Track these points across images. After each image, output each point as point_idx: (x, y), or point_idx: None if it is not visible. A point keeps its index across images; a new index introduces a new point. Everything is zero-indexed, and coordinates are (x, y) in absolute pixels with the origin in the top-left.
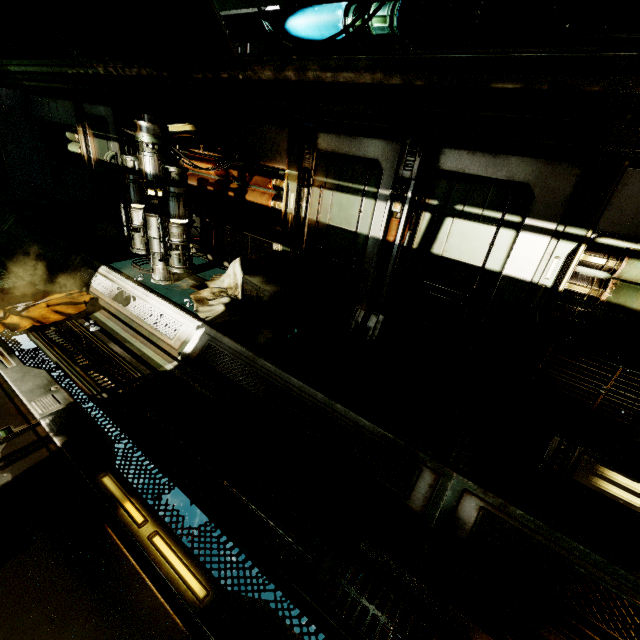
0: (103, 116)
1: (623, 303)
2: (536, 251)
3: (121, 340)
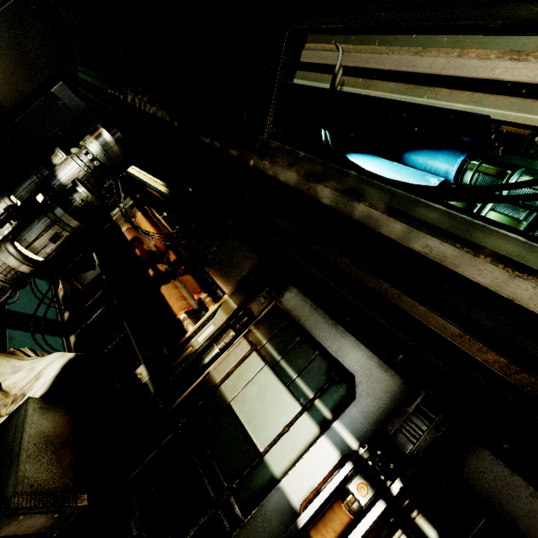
0: None
1: None
2: None
3: None
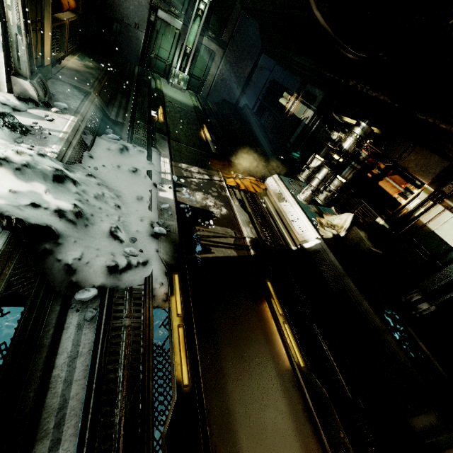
0: (316, 95)
1: None
2: None
3: (274, 219)
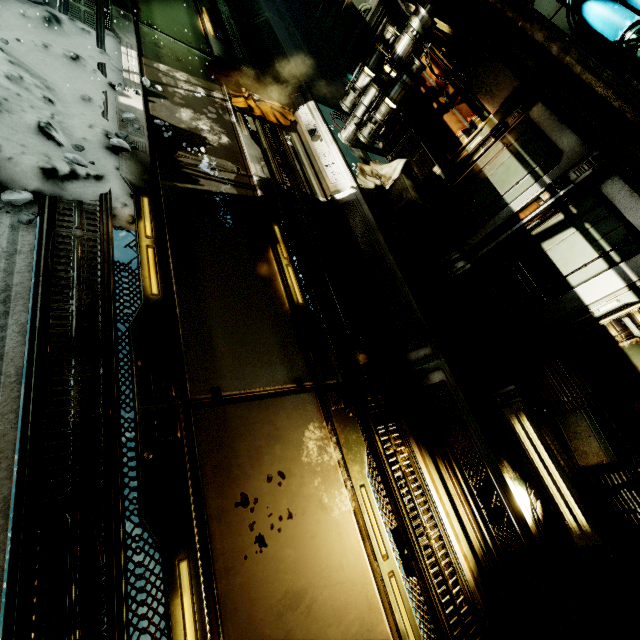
0: None
1: (630, 355)
2: (609, 288)
3: (301, 162)
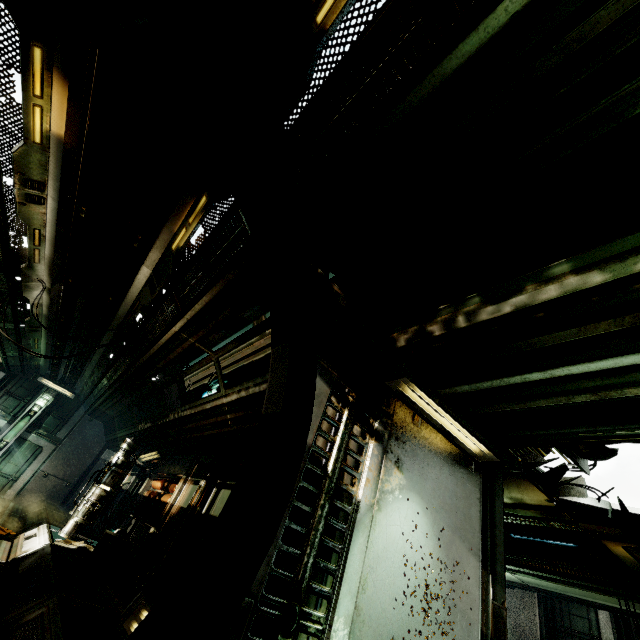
0: None
1: None
2: None
3: None
